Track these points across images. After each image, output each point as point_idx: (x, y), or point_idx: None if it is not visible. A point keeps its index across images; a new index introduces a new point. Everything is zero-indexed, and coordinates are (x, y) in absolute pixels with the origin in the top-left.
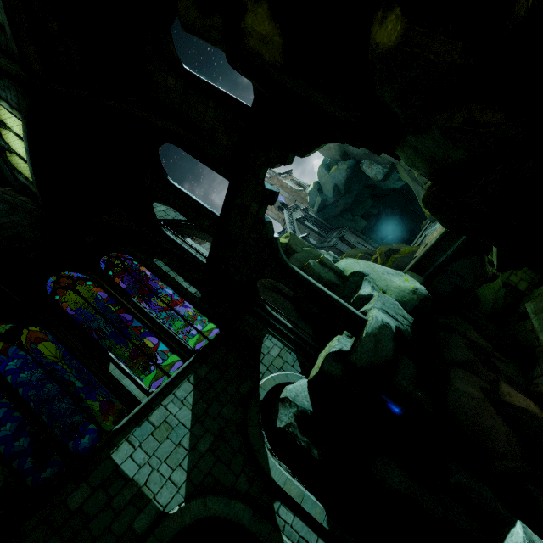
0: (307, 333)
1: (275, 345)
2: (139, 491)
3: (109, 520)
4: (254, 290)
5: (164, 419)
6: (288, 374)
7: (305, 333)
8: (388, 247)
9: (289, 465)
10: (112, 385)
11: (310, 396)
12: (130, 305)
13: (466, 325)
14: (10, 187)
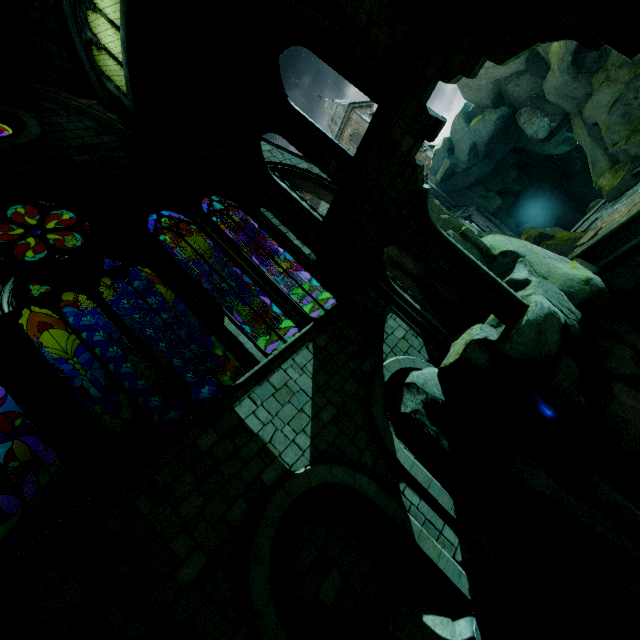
0: (436, 318)
1: (399, 326)
2: (265, 447)
3: (238, 468)
4: (380, 259)
5: (284, 383)
6: (414, 359)
7: (433, 317)
8: (539, 230)
9: (412, 452)
10: (227, 340)
11: (442, 386)
12: (239, 257)
13: (636, 335)
14: (96, 101)
